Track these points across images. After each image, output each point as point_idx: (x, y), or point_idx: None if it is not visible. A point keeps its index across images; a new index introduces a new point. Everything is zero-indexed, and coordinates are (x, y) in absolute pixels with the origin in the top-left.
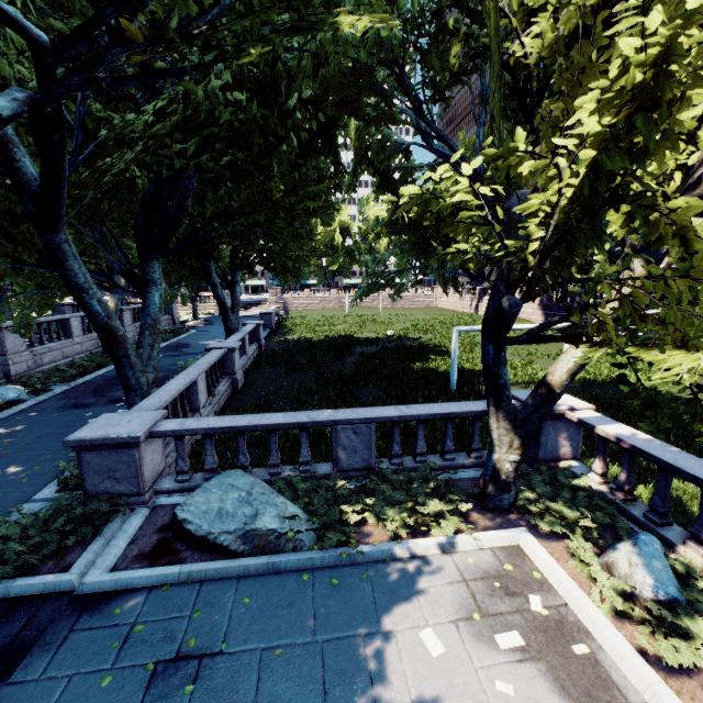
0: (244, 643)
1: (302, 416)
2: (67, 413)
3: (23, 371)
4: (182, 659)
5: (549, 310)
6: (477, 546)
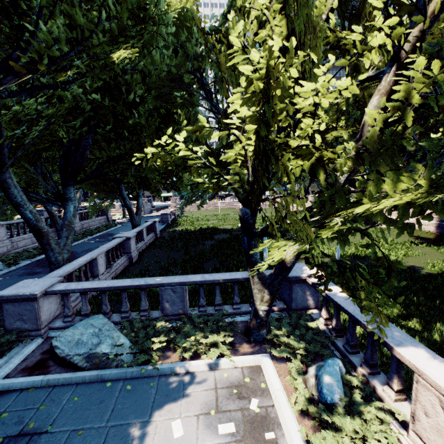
0: (62, 426)
1: (141, 281)
2: (22, 278)
3: (4, 252)
4: (21, 436)
5: None
6: (233, 365)
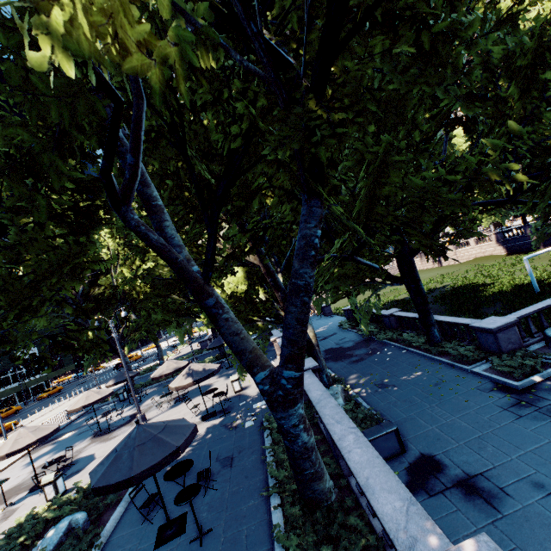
0: None
1: None
2: (363, 363)
3: None
4: None
5: (507, 244)
6: None
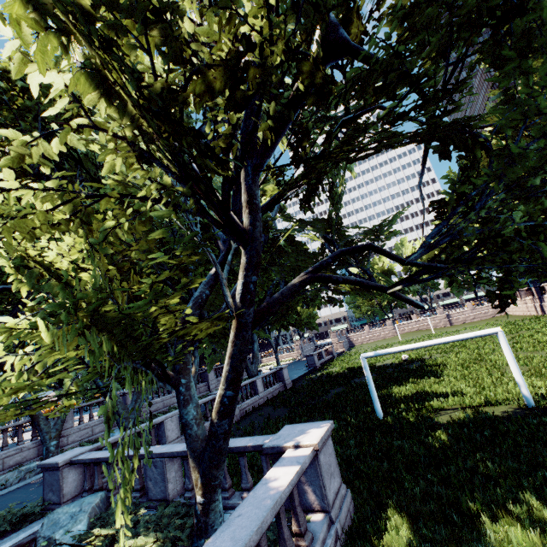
0: None
1: None
2: None
3: None
4: None
5: None
6: None
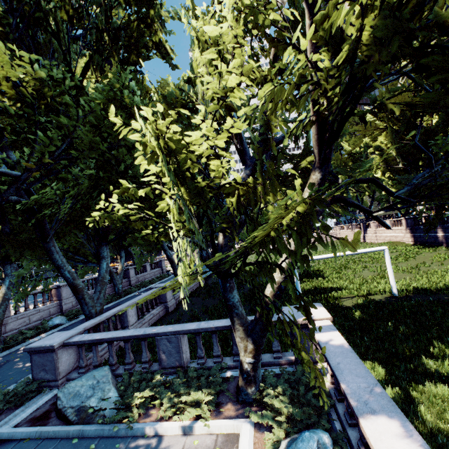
0: None
1: (141, 331)
2: None
3: (70, 308)
4: None
5: (415, 232)
6: (208, 431)
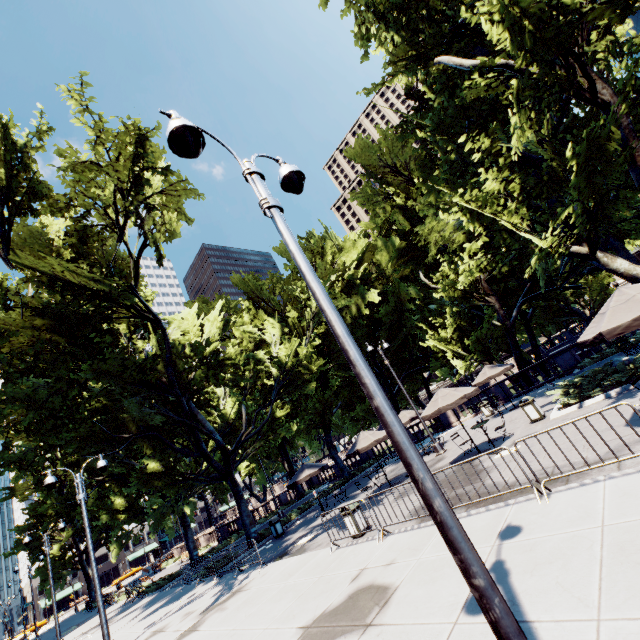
0: None
1: None
2: None
3: None
4: None
5: None
6: None
